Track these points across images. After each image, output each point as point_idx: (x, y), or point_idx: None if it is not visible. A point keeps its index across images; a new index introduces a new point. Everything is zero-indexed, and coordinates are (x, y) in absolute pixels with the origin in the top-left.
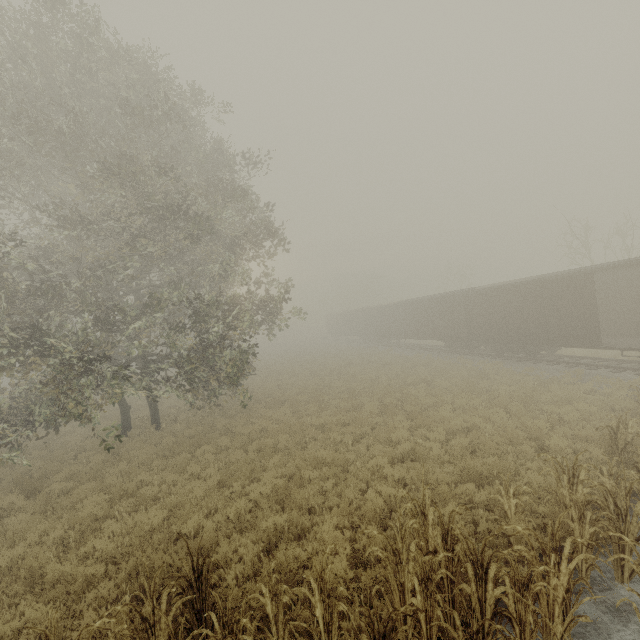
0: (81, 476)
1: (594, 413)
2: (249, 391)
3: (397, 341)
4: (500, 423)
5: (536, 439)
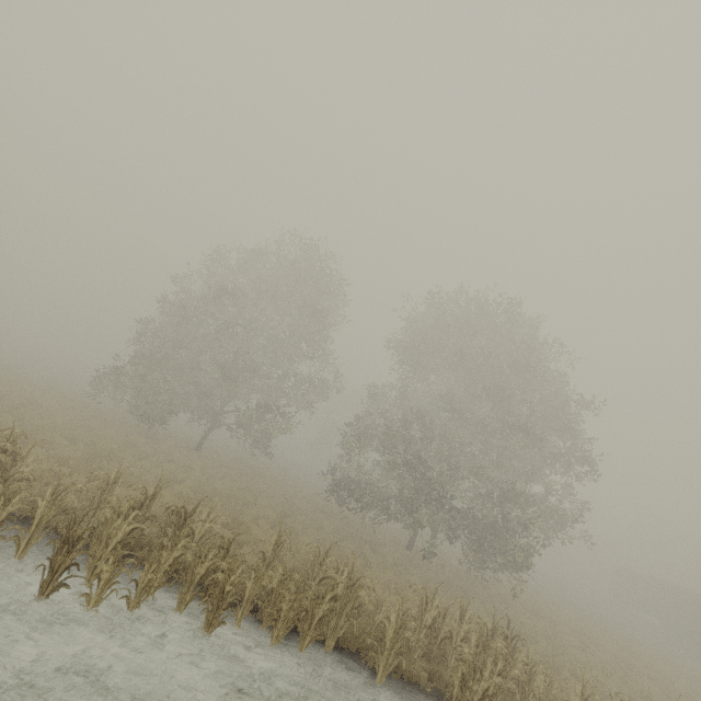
0: (398, 560)
1: None
2: (503, 586)
3: None
4: None
5: None
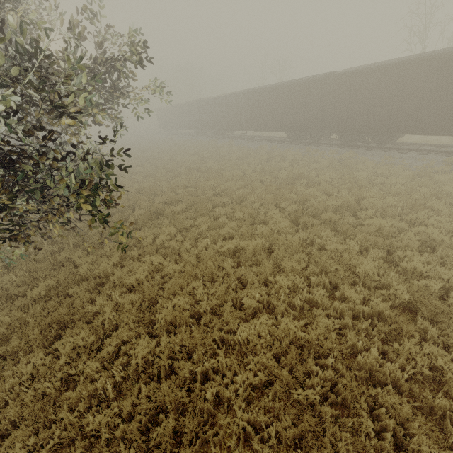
0: None
1: None
2: None
3: (232, 133)
4: None
5: None
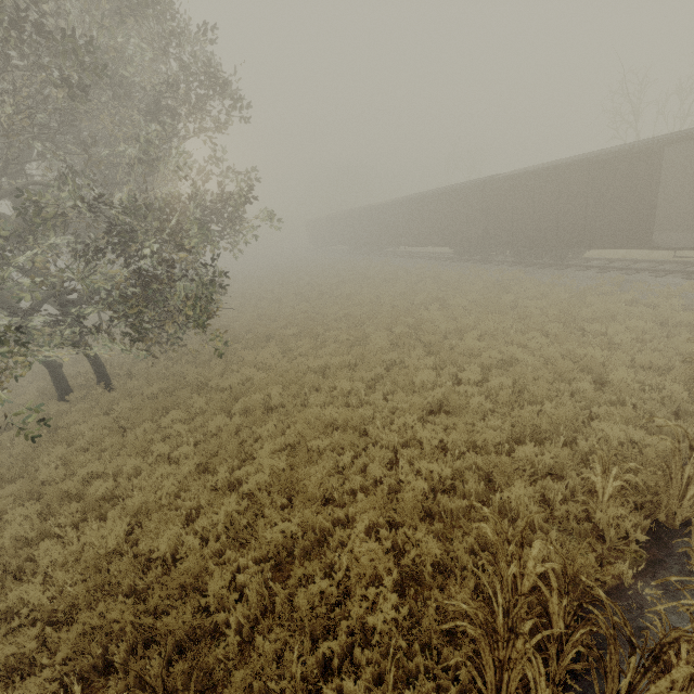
0: (0, 474)
1: (645, 330)
2: (223, 326)
3: (393, 249)
4: (542, 352)
5: (589, 371)
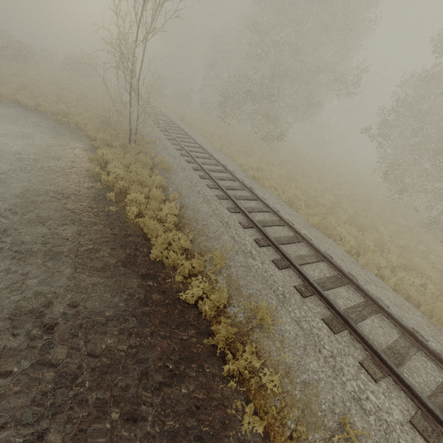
0: None
1: None
2: None
3: None
4: None
5: None
